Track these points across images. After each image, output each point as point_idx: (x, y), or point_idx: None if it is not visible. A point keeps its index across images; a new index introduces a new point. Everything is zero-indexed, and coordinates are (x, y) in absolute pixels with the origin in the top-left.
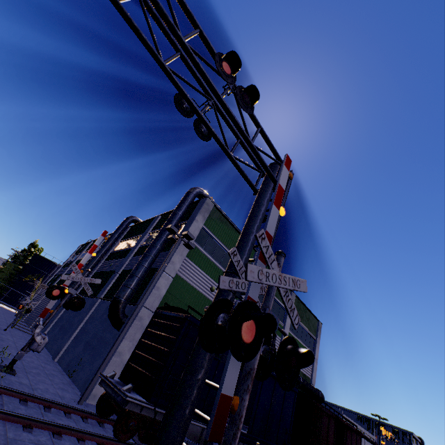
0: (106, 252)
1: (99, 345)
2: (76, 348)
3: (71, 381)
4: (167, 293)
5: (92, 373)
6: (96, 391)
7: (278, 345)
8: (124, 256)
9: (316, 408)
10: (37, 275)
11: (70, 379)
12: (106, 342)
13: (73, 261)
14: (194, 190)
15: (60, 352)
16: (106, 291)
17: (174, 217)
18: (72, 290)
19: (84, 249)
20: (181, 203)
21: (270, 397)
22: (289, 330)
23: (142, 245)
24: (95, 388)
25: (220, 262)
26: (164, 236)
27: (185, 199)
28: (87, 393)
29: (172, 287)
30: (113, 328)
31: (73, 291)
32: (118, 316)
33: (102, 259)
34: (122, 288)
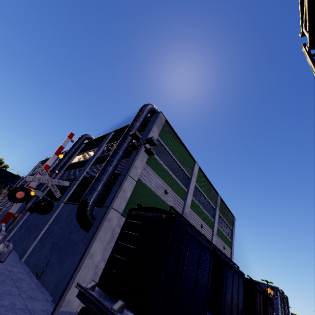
0: (65, 163)
1: (66, 247)
2: (43, 249)
3: (39, 283)
4: (131, 195)
5: (62, 275)
6: (69, 296)
7: (211, 236)
8: (82, 166)
9: (254, 288)
10: (4, 186)
11: (38, 280)
12: (74, 243)
13: (34, 173)
14: (148, 105)
15: (26, 252)
16: (68, 196)
17: (133, 128)
18: (39, 193)
19: (44, 163)
20: (137, 116)
21: (231, 286)
22: (217, 224)
23: (99, 155)
24: (68, 294)
25: (170, 169)
26: (125, 143)
27: (141, 113)
28: (61, 304)
29: (135, 190)
30: (80, 229)
31: (39, 193)
32: (87, 218)
33: (61, 169)
34: (89, 191)
